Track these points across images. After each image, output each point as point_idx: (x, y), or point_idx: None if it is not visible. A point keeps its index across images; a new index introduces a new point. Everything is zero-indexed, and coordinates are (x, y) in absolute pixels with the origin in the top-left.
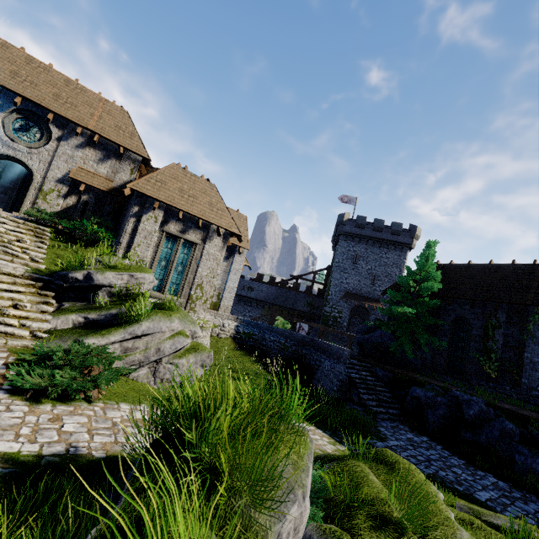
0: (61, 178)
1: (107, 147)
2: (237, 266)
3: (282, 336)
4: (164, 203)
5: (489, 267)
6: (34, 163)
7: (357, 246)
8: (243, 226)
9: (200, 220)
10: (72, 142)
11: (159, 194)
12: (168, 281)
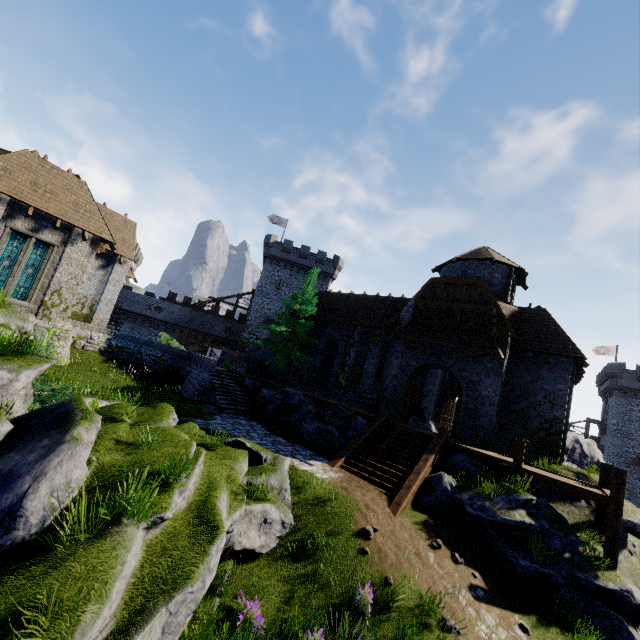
0: None
1: None
2: (117, 277)
3: (160, 350)
4: (7, 195)
5: (361, 297)
6: None
7: (282, 271)
8: (130, 233)
9: (58, 220)
10: None
11: (0, 184)
12: (13, 283)
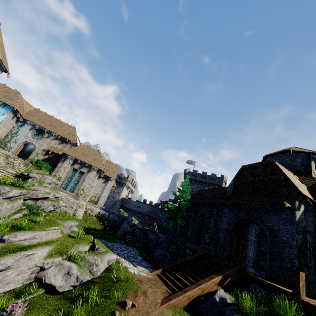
0: (44, 149)
1: (63, 139)
2: (109, 186)
3: (116, 216)
4: (73, 157)
5: (219, 189)
6: (37, 145)
7: (193, 185)
8: (117, 169)
9: (87, 164)
10: (51, 138)
11: (73, 154)
12: (70, 186)
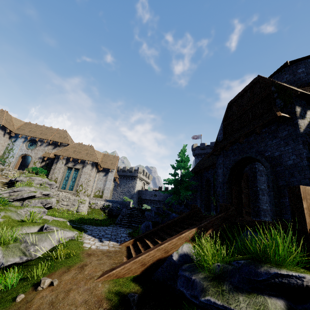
0: (40, 157)
1: (56, 144)
2: (110, 178)
3: (120, 204)
4: (65, 156)
5: None
6: (33, 154)
7: None
8: (115, 160)
9: (79, 160)
10: (44, 145)
11: (64, 154)
12: (68, 185)
